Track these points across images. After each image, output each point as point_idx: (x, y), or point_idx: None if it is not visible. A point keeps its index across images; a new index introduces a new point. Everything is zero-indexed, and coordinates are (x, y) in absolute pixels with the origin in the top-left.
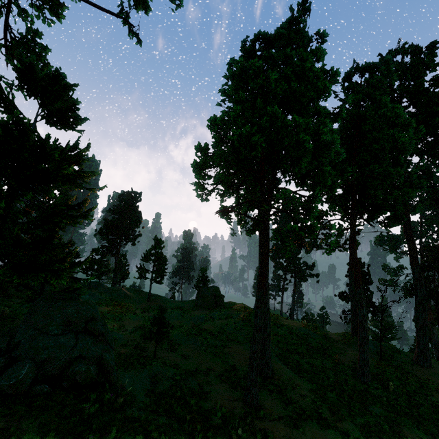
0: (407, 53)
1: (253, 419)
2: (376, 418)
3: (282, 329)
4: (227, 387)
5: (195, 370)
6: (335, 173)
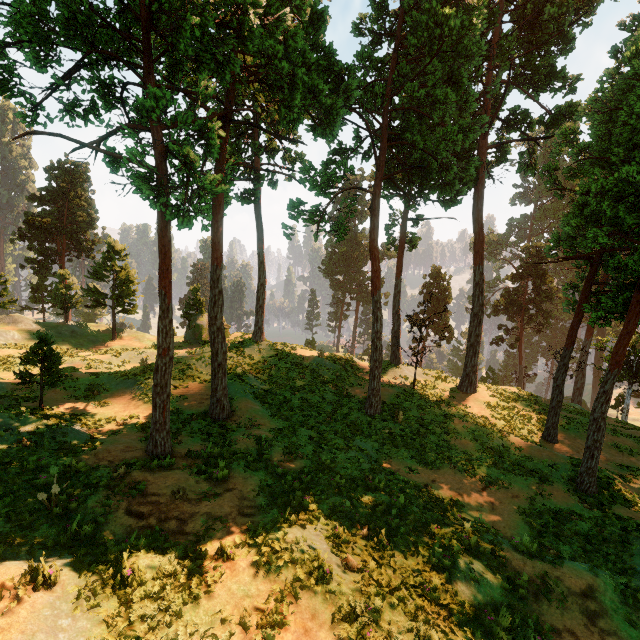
0: None
1: (132, 471)
2: (355, 453)
3: (285, 361)
4: (142, 436)
5: (106, 420)
6: (327, 90)
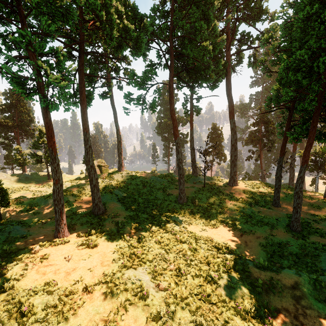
0: None
1: (43, 248)
2: (171, 224)
3: (136, 180)
4: (54, 228)
5: (36, 222)
6: (133, 28)
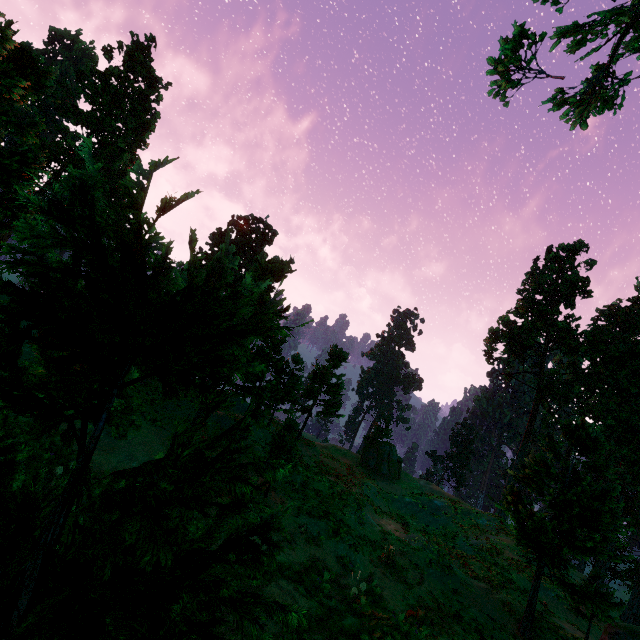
0: None
1: None
2: None
3: None
4: None
5: None
6: None
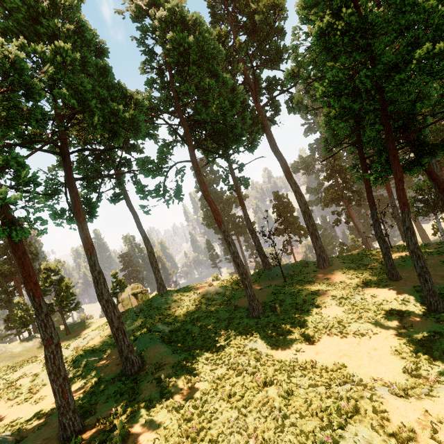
0: None
1: None
2: (247, 356)
3: (185, 300)
4: None
5: (36, 416)
6: (122, 108)
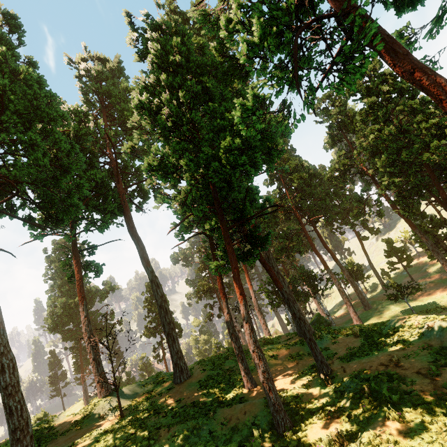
0: (97, 61)
1: None
2: None
3: None
4: None
5: None
6: None
